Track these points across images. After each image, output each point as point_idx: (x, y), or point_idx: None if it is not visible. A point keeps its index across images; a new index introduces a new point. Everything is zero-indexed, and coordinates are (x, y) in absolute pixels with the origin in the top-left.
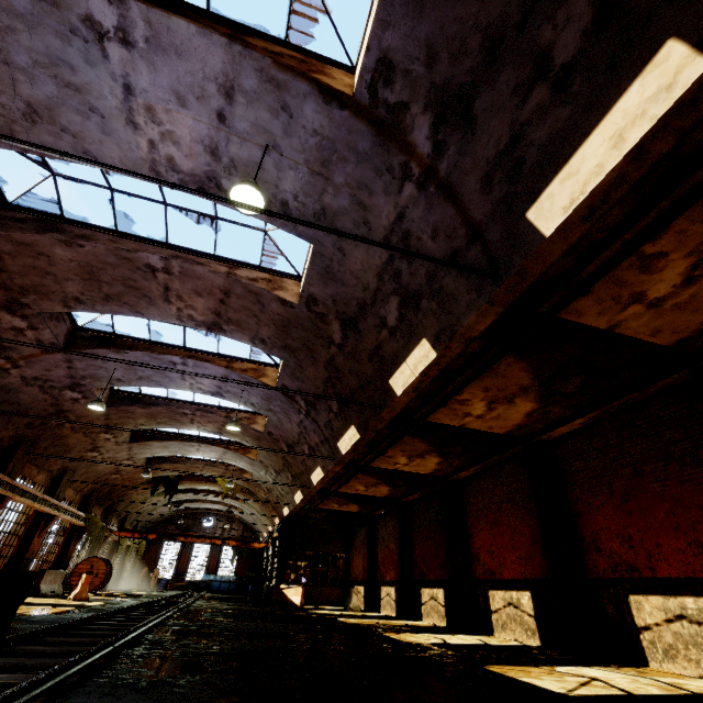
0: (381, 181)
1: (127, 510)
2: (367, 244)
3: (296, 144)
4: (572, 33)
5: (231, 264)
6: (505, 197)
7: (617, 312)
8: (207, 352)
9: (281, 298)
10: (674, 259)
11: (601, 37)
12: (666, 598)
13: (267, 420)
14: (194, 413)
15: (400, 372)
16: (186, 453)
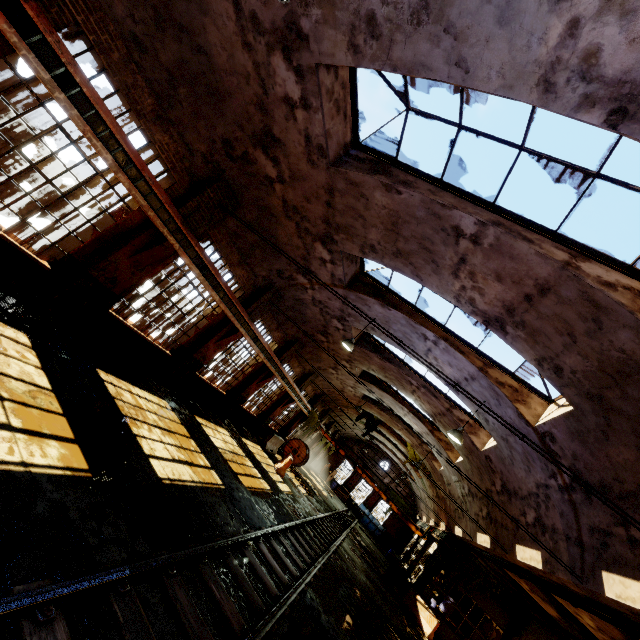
0: None
1: (337, 418)
2: None
3: None
4: None
5: (576, 250)
6: None
7: None
8: (465, 341)
9: None
10: None
11: None
12: None
13: (494, 445)
14: (419, 387)
15: None
16: (394, 409)
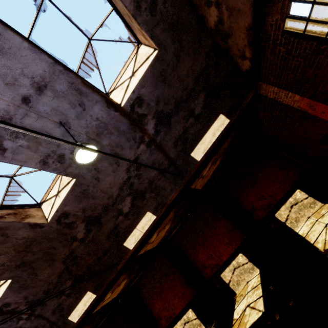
0: (129, 143)
1: None
2: (115, 173)
3: (82, 123)
4: (199, 107)
5: None
6: (182, 149)
7: (197, 181)
8: None
9: (32, 223)
10: (209, 164)
11: (206, 110)
12: (229, 266)
13: None
14: None
15: (132, 235)
16: None
